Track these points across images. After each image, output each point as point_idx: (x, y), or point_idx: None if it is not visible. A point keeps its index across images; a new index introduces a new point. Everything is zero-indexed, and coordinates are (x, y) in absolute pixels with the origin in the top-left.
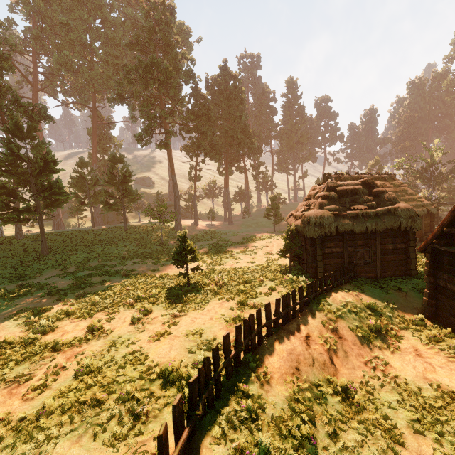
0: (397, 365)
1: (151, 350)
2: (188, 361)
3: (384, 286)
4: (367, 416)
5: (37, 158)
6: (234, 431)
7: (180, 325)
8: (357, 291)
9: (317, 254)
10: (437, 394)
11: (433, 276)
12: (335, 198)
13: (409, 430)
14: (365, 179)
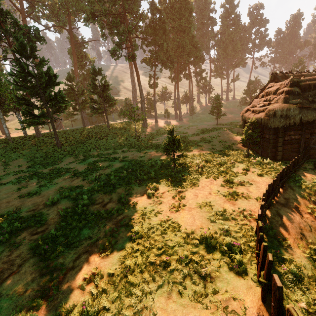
0: None
1: (178, 219)
2: (214, 229)
3: None
4: None
5: (41, 73)
6: (289, 290)
7: (187, 199)
8: None
9: (278, 141)
10: None
11: None
12: (298, 93)
13: None
14: None
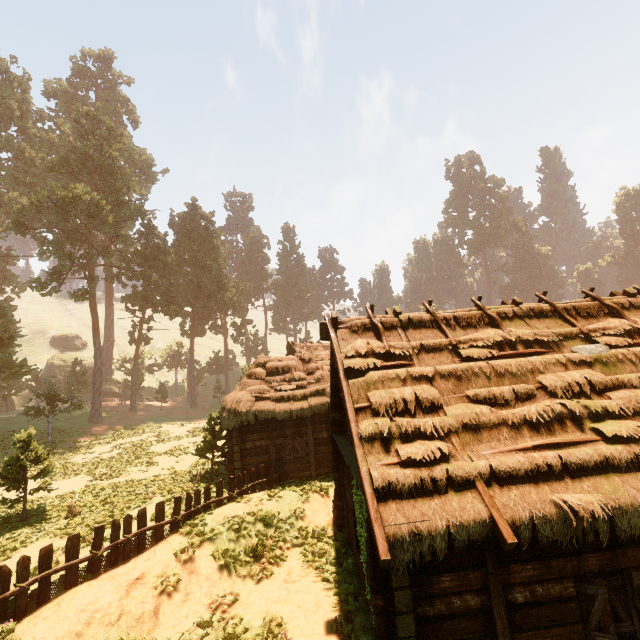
0: (249, 600)
1: None
2: None
3: (307, 487)
4: None
5: None
6: None
7: None
8: (261, 500)
9: (234, 450)
10: (258, 632)
11: (337, 470)
12: (265, 376)
13: None
14: (302, 353)
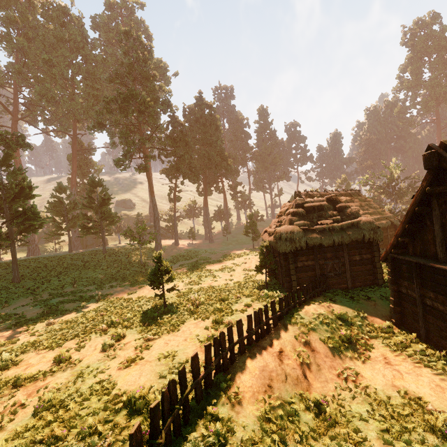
0: (368, 375)
1: (120, 377)
2: (157, 387)
3: (355, 296)
4: (338, 431)
5: (12, 184)
6: None
7: (153, 349)
8: (329, 303)
9: (290, 268)
10: (405, 402)
11: (395, 283)
12: (304, 214)
13: (379, 441)
14: (330, 196)
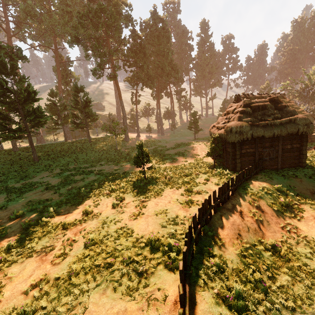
0: (304, 229)
1: (134, 226)
2: (163, 233)
3: (285, 174)
4: (292, 264)
5: (21, 90)
6: (211, 280)
7: (148, 208)
8: (268, 179)
9: (236, 154)
10: None
11: None
12: (250, 112)
13: None
14: (272, 97)
